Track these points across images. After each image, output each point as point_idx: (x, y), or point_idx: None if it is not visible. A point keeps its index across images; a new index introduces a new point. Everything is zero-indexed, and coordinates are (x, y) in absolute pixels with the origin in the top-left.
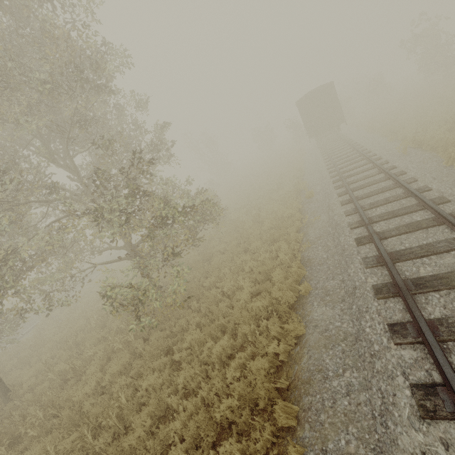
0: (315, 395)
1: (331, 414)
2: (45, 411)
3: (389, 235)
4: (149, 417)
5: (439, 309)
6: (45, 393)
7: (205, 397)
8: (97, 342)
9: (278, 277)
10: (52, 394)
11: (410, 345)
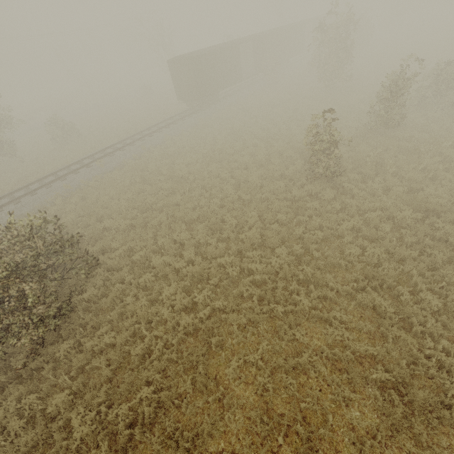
0: None
1: None
2: None
3: None
4: None
5: None
6: None
7: None
8: None
9: None
10: None
11: None
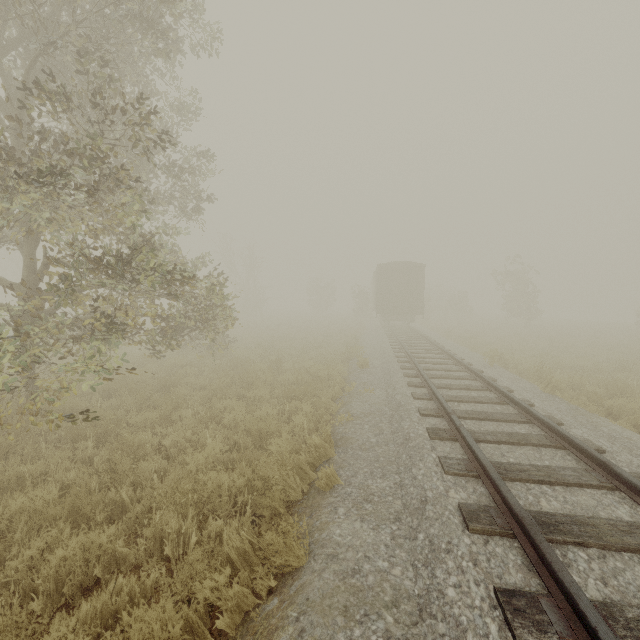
0: None
1: None
2: None
3: (483, 438)
4: None
5: (595, 583)
6: None
7: None
8: None
9: (281, 447)
10: None
11: None
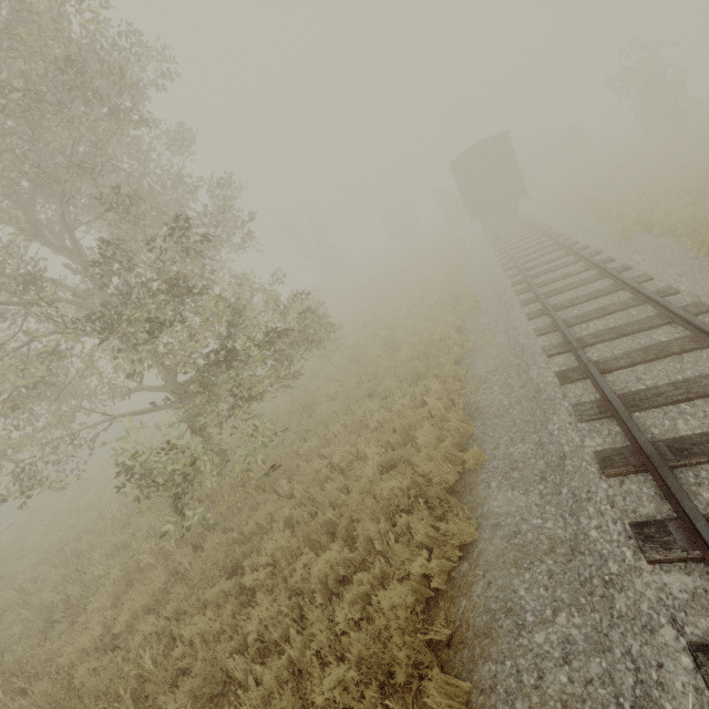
0: (502, 661)
1: (536, 703)
2: (8, 683)
3: (615, 366)
4: (191, 700)
5: None
6: (10, 648)
7: (297, 659)
8: (112, 552)
9: (426, 438)
10: (22, 651)
11: (679, 563)
